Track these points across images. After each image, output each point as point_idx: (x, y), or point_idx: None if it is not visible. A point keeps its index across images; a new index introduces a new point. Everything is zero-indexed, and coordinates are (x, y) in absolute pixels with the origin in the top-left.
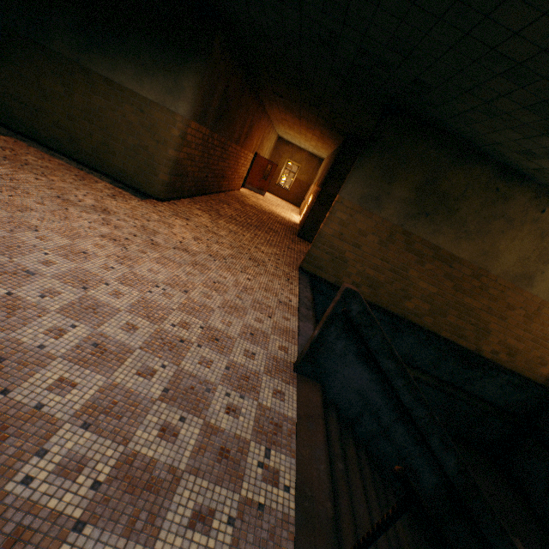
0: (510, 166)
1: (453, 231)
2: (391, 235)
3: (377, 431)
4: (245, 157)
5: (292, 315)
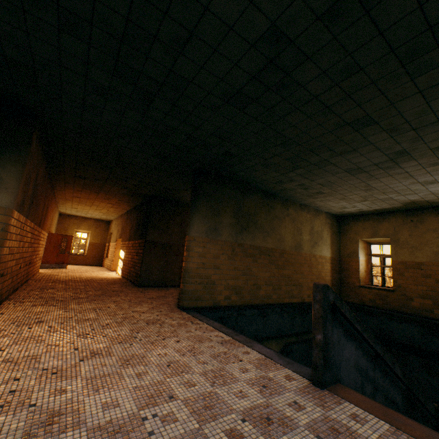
0: (268, 191)
1: (261, 233)
2: (233, 250)
3: (372, 390)
4: (43, 237)
5: (242, 347)
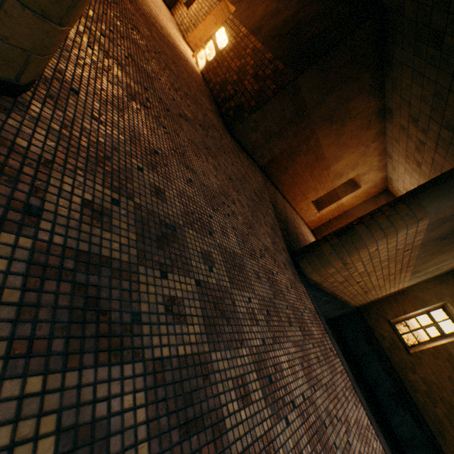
0: None
1: (436, 250)
2: (405, 251)
3: None
4: None
5: None
